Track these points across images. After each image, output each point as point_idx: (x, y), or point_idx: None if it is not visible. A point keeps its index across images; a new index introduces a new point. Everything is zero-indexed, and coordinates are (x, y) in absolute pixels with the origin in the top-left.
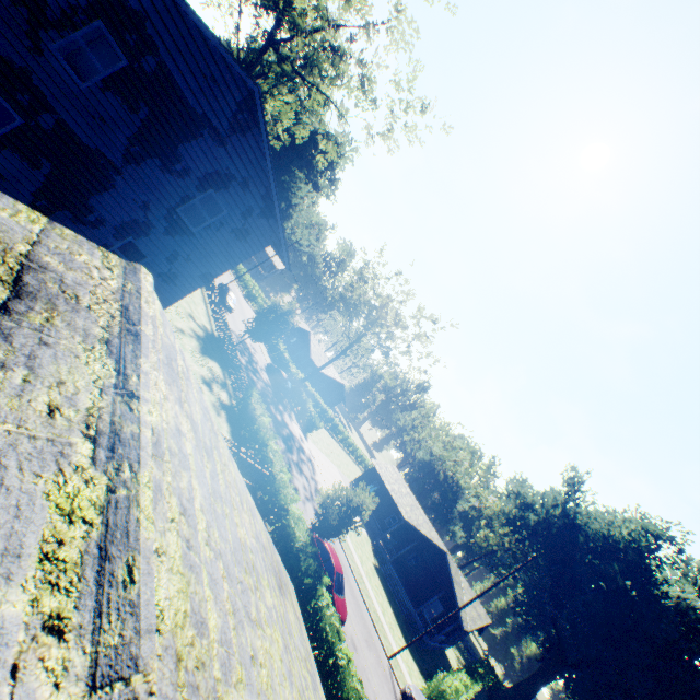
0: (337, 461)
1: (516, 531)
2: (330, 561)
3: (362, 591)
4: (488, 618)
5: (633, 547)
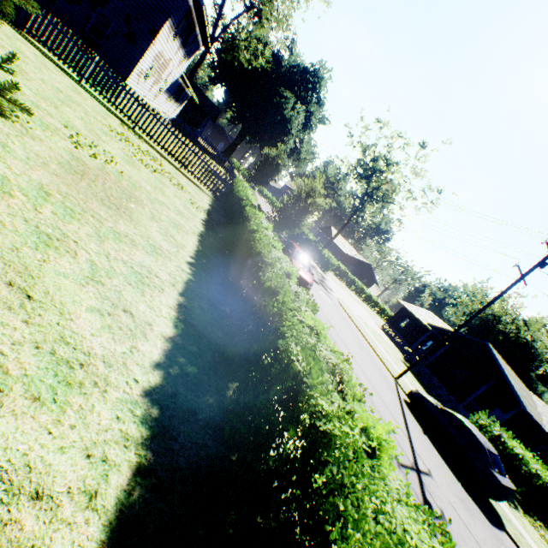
0: (367, 311)
1: None
2: (292, 246)
3: (366, 338)
4: None
5: None
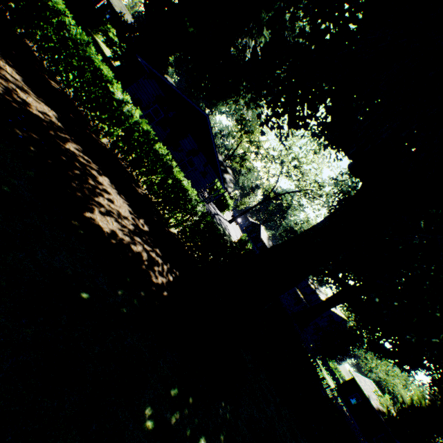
0: None
1: None
2: None
3: None
4: None
5: None
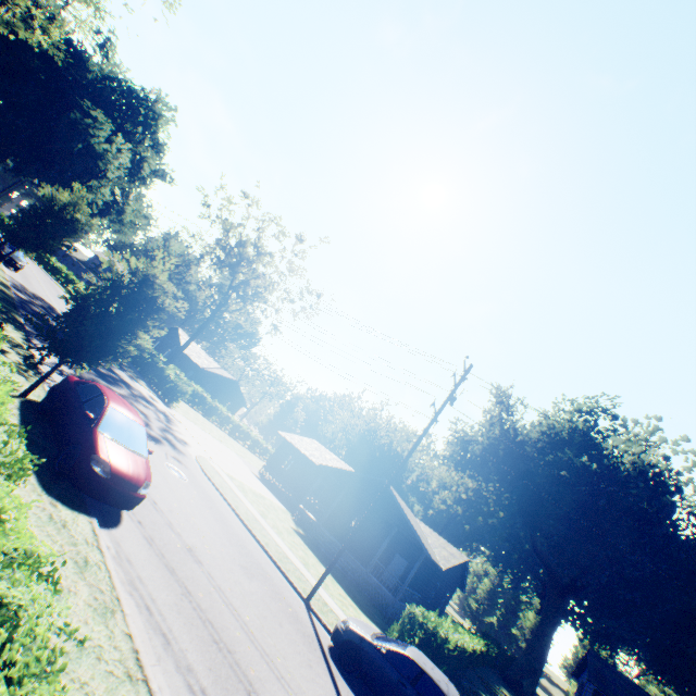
0: (238, 452)
1: (466, 467)
2: (100, 398)
3: (252, 528)
4: (464, 556)
5: (576, 430)
